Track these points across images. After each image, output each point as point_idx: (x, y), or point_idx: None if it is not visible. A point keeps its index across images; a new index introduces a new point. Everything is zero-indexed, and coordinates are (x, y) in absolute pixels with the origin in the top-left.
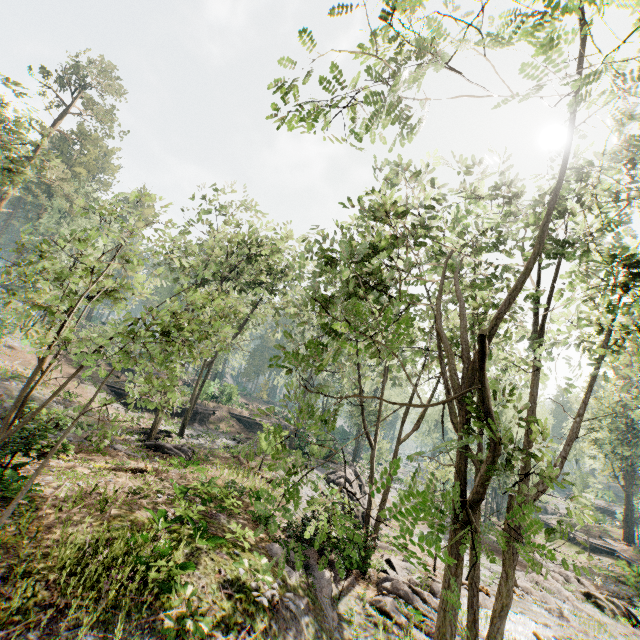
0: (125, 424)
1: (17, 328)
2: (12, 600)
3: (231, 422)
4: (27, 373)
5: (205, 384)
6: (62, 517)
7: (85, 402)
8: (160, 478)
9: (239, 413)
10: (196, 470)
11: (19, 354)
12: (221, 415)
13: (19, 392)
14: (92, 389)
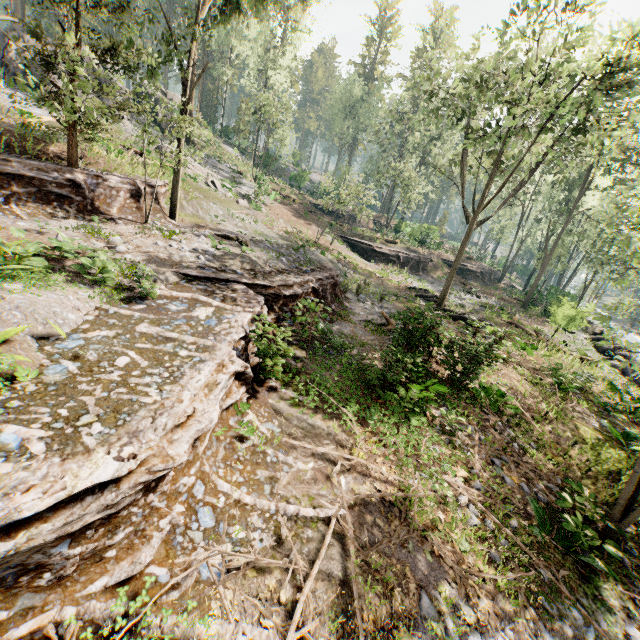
0: (392, 284)
1: (251, 180)
2: (630, 527)
3: (444, 269)
4: (296, 233)
5: (404, 225)
6: (549, 430)
7: (349, 260)
8: (519, 365)
9: (448, 258)
10: (540, 356)
11: (272, 211)
12: (434, 262)
13: (331, 263)
14: (334, 242)
